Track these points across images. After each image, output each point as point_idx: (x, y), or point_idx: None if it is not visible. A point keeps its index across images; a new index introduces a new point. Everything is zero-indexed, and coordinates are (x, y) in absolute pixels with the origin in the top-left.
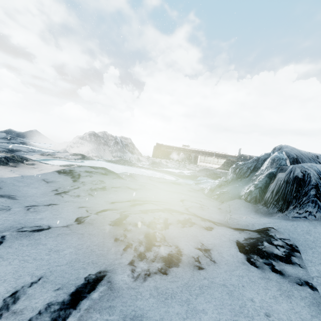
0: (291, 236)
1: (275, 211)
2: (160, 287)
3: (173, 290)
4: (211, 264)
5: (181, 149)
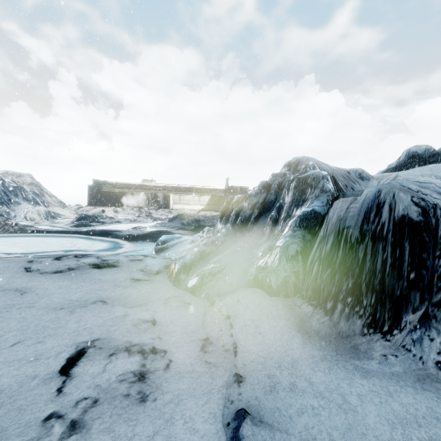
0: None
1: (358, 329)
2: None
3: None
4: None
5: (141, 187)
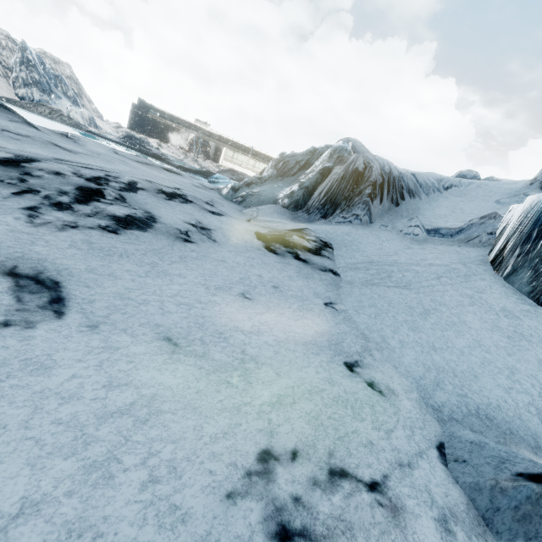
0: (328, 236)
1: (317, 219)
2: (99, 243)
3: (127, 251)
4: (208, 241)
5: (193, 127)
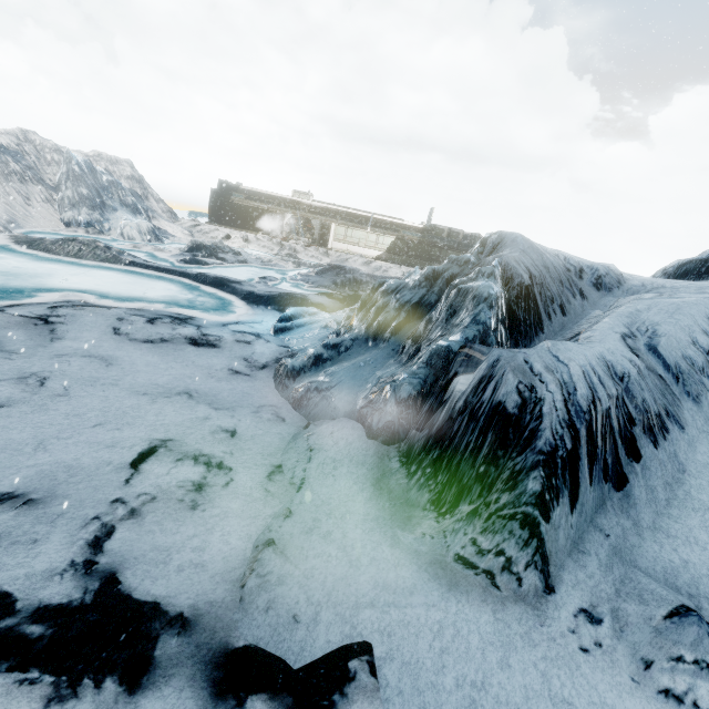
0: None
1: (423, 502)
2: None
3: None
4: None
5: (289, 204)
